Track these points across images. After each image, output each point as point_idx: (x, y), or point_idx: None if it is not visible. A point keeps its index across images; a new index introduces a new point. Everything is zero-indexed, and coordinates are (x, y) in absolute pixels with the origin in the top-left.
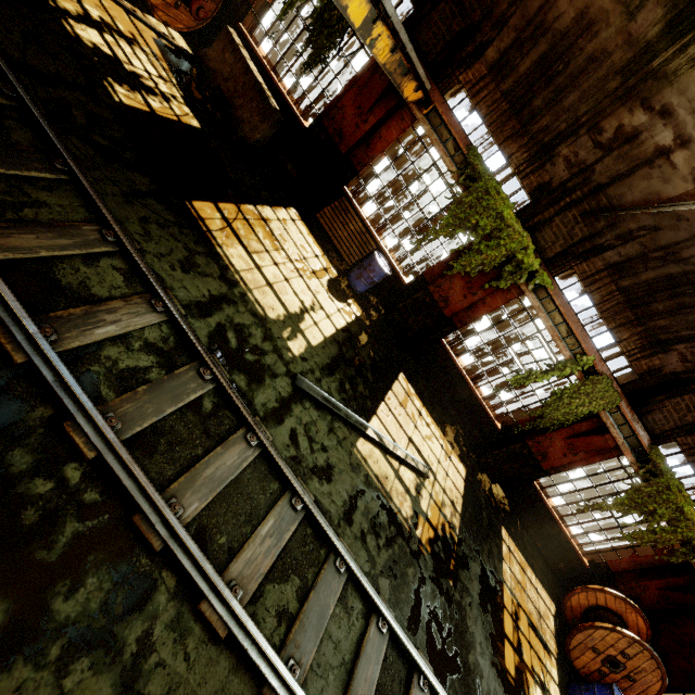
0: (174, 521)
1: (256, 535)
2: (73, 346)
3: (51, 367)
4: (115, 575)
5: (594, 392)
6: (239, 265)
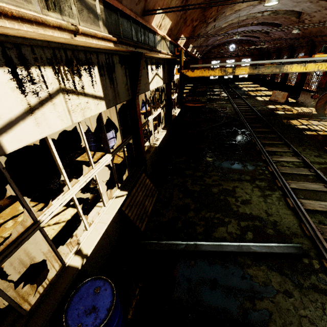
0: (285, 182)
1: (317, 202)
2: (274, 159)
3: (268, 160)
4: (268, 185)
5: None
6: None
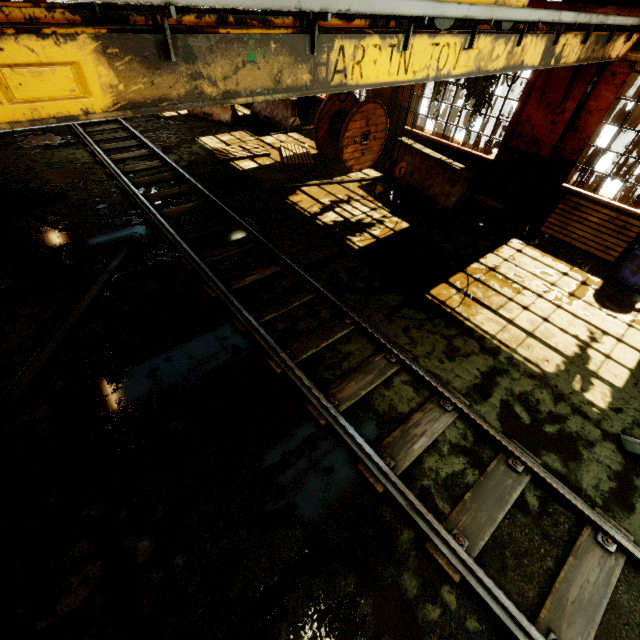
0: None
1: None
2: (405, 467)
3: (400, 492)
4: None
5: None
6: (491, 329)
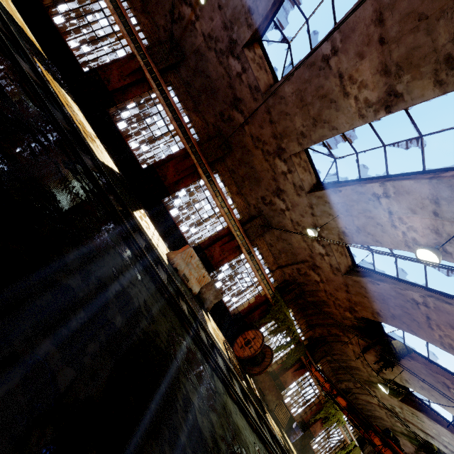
0: None
1: None
2: None
3: None
4: None
5: (356, 452)
6: None
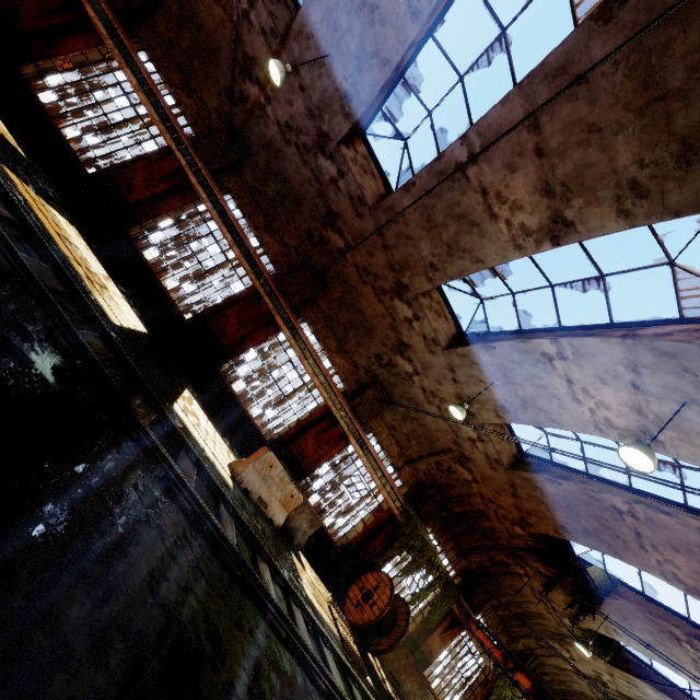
0: None
1: None
2: None
3: None
4: None
5: None
6: None
